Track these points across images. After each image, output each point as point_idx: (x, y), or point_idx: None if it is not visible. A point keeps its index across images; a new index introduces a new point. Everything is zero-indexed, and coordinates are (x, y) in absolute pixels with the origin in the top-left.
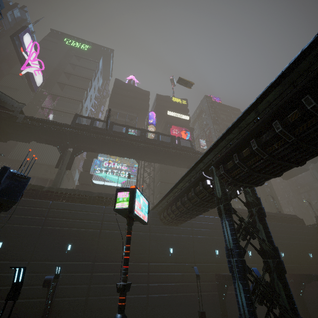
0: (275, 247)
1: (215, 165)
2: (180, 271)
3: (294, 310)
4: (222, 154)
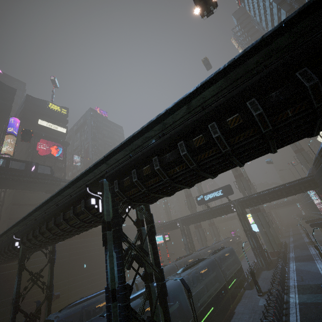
0: (52, 285)
1: (19, 235)
2: (4, 306)
3: None
4: (22, 230)
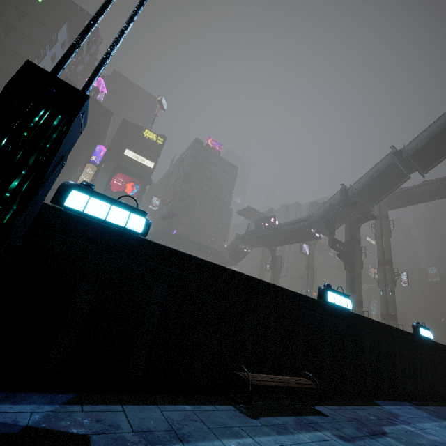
0: None
1: None
2: None
3: None
4: None
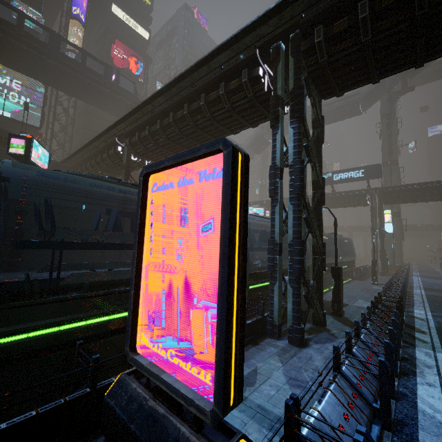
0: None
1: (125, 136)
2: None
3: None
4: (130, 128)
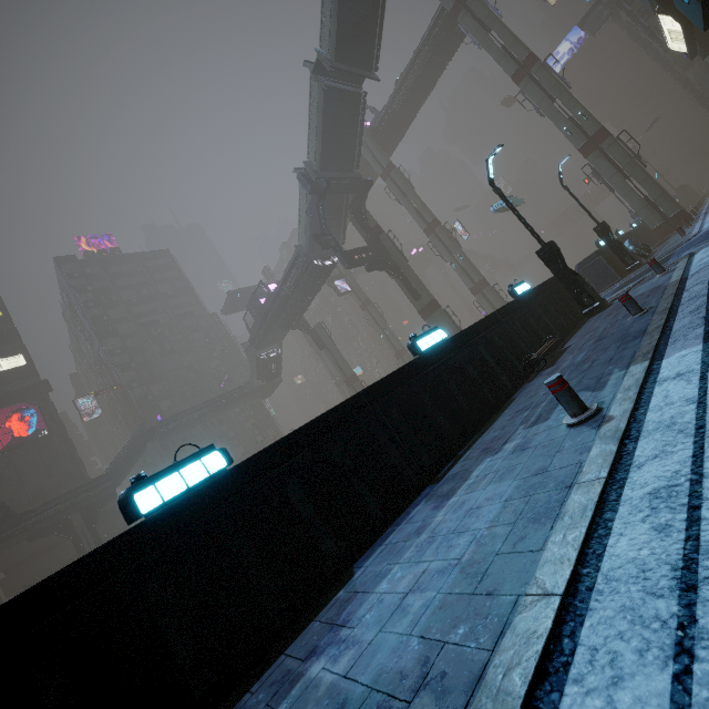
0: None
1: None
2: None
3: None
4: None
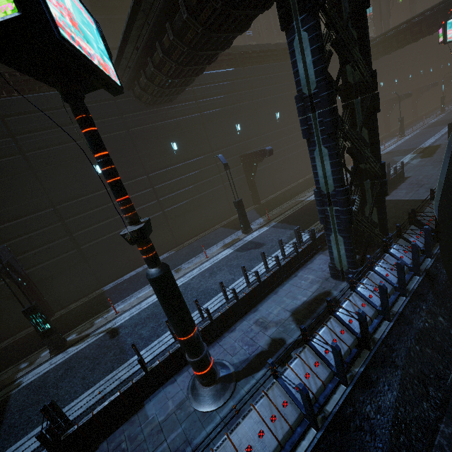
0: (374, 71)
1: None
2: (196, 169)
3: (378, 157)
4: None
